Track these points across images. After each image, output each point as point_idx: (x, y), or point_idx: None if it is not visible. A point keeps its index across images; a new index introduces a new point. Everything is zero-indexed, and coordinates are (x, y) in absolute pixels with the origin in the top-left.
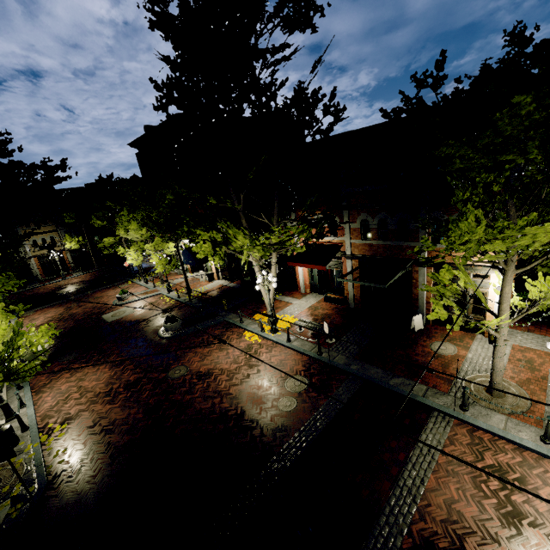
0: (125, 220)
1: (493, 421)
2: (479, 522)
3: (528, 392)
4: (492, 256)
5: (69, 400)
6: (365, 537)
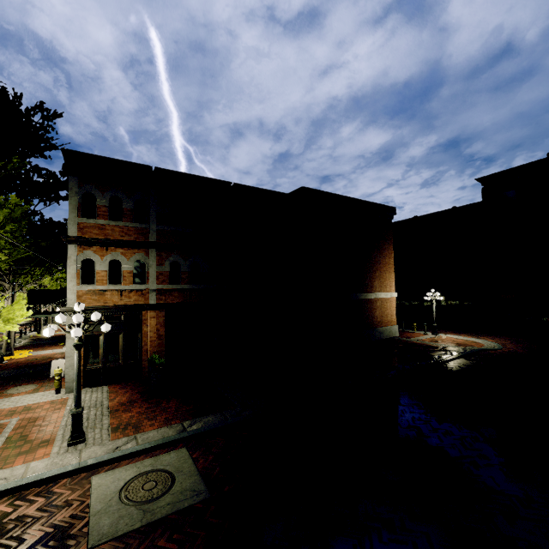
0: None
1: None
2: None
3: None
4: None
5: None
6: None
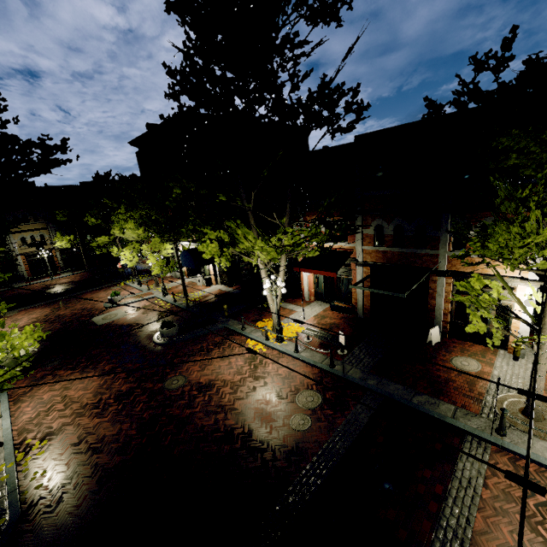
0: (121, 218)
1: (537, 449)
2: None
3: None
4: (546, 263)
5: (51, 411)
6: None
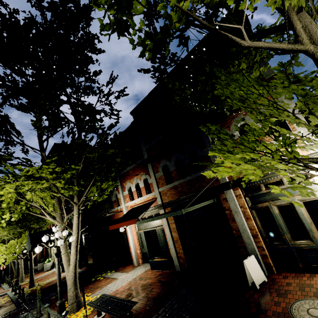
0: None
1: None
2: None
3: None
4: None
5: None
6: None
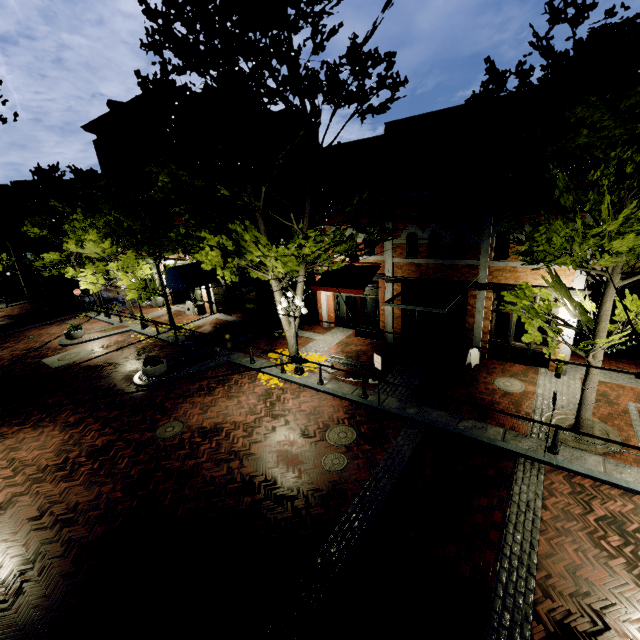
0: (78, 227)
1: (590, 464)
2: (615, 589)
3: (614, 428)
4: (609, 259)
5: None
6: (482, 632)
